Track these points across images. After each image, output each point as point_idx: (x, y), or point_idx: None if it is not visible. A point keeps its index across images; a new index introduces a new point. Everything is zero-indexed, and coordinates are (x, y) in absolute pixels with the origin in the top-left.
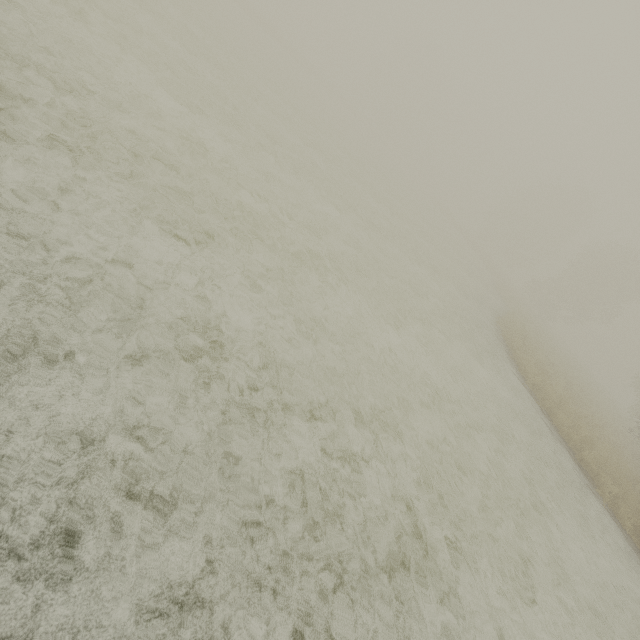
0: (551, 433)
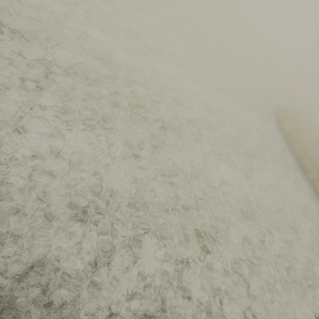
0: (286, 150)
